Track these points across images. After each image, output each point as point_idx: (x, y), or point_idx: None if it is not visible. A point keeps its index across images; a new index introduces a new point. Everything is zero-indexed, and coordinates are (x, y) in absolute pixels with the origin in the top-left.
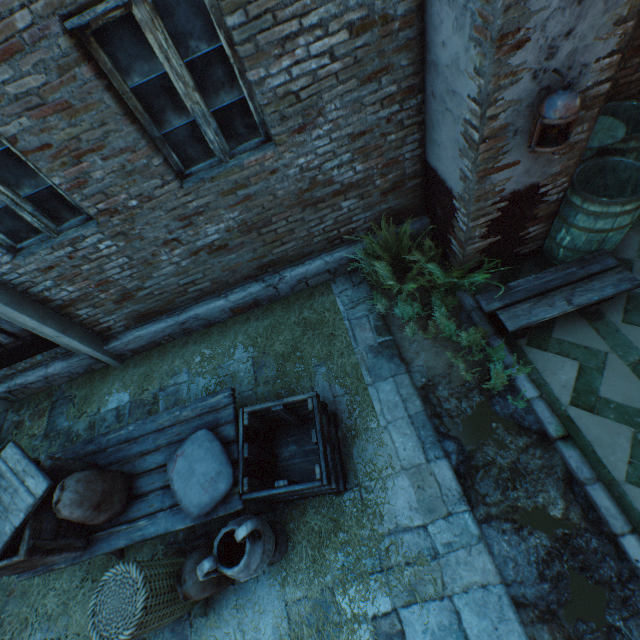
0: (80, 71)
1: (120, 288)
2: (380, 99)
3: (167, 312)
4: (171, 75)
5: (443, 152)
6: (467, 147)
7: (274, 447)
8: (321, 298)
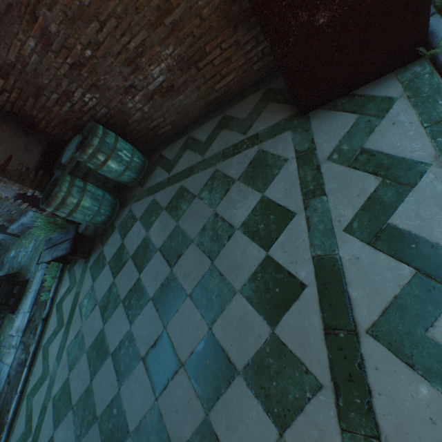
0: None
1: None
2: None
3: (17, 220)
4: None
5: None
6: None
7: (15, 289)
8: None
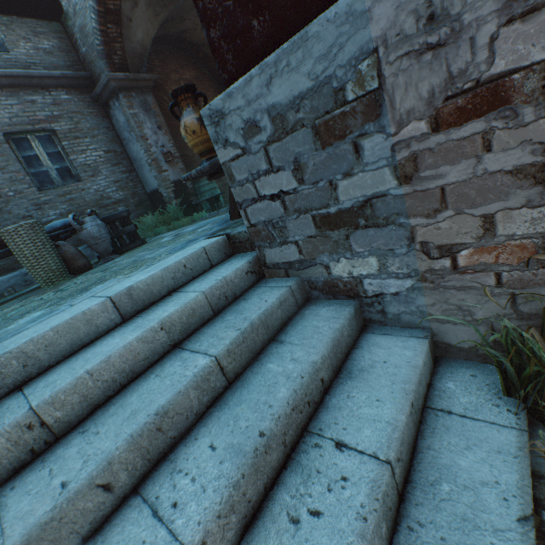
0: (5, 145)
1: None
2: (121, 171)
3: (13, 271)
4: (40, 155)
5: (149, 180)
6: (151, 167)
7: None
8: None
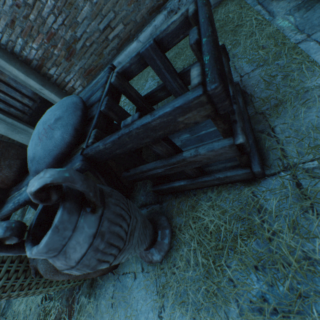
0: None
1: (63, 42)
2: None
3: (102, 68)
4: None
5: None
6: None
7: None
8: (224, 8)
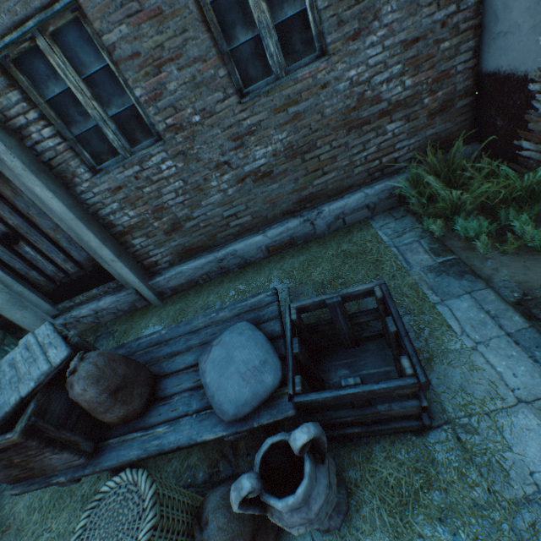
0: None
1: (172, 217)
2: None
3: (208, 249)
4: None
5: (513, 36)
6: None
7: (319, 372)
8: (360, 233)
